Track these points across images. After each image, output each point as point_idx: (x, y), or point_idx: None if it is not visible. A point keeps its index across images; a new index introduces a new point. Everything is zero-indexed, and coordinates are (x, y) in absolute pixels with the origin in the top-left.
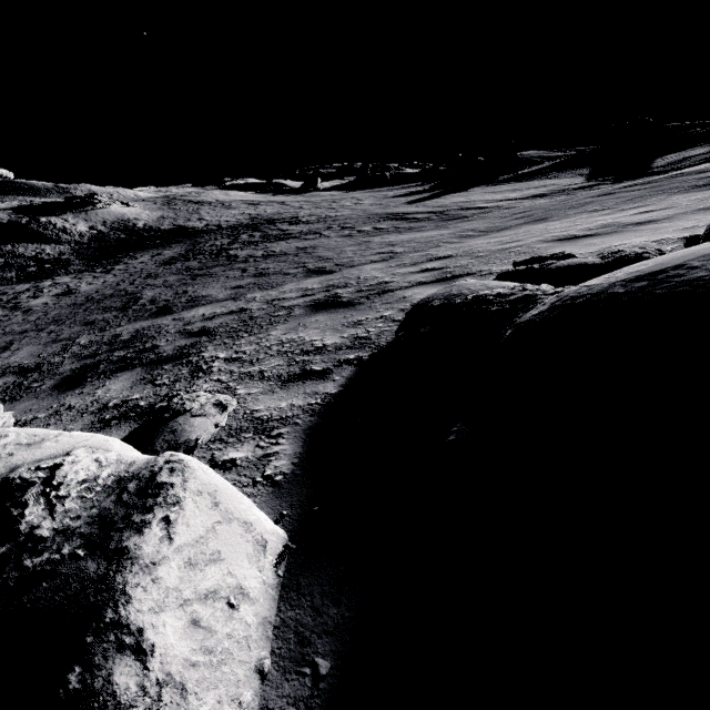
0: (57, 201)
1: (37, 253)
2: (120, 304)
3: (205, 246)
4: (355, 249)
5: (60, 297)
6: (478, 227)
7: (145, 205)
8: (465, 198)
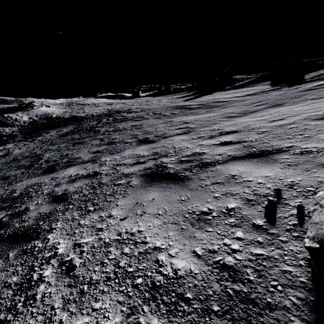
0: (14, 106)
1: (0, 132)
2: (28, 163)
3: (84, 126)
4: (164, 125)
5: (0, 158)
6: (235, 111)
7: (58, 106)
8: (212, 97)
